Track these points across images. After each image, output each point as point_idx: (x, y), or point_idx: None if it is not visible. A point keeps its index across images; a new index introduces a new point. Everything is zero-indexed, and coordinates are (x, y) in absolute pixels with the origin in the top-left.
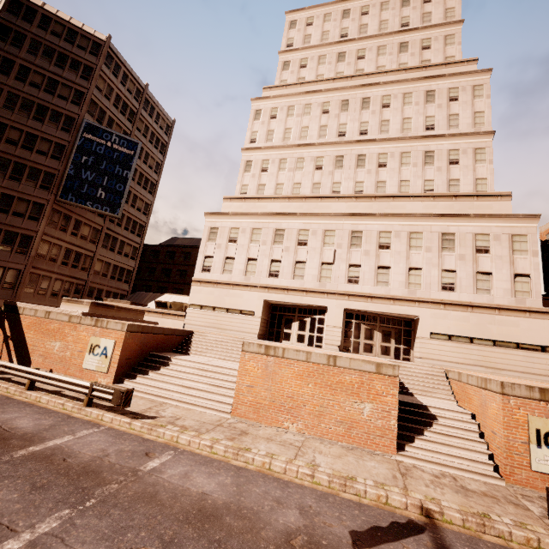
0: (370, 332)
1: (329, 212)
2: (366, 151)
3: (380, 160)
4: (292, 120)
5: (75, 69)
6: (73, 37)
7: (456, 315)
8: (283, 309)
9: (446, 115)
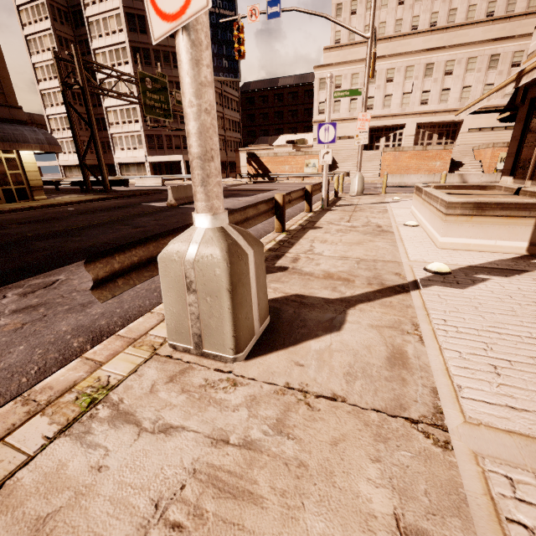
0: (430, 135)
1: (409, 48)
2: None
3: None
4: None
5: None
6: None
7: (487, 115)
8: (374, 131)
9: None
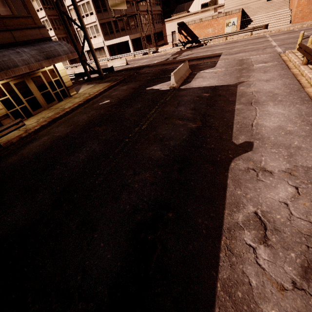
0: None
1: None
2: None
3: None
4: None
5: None
6: None
7: None
8: None
9: None
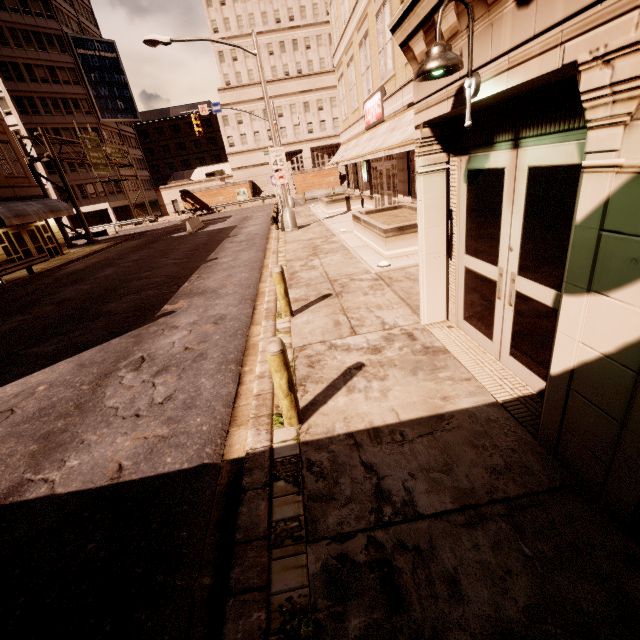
0: (322, 156)
1: (288, 90)
2: (297, 36)
3: (306, 44)
4: (239, 7)
5: None
6: None
7: None
8: None
9: None
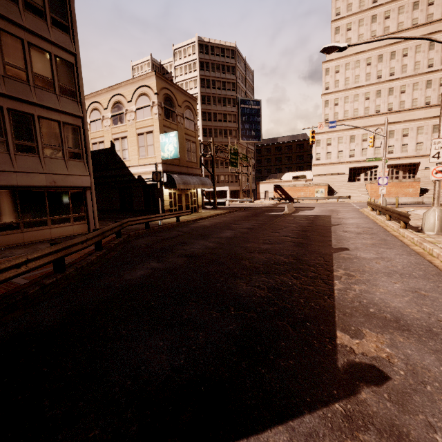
0: (397, 172)
1: (376, 122)
2: (394, 85)
3: (401, 90)
4: (349, 72)
5: (229, 71)
6: (223, 52)
7: None
8: (355, 169)
9: (440, 57)
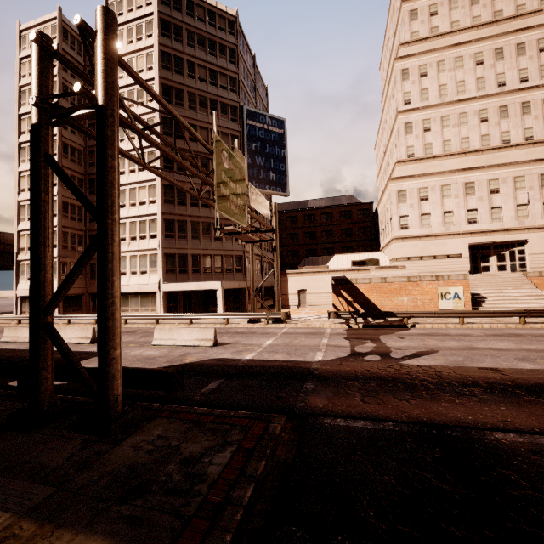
0: None
1: (508, 160)
2: (530, 98)
3: None
4: (445, 76)
5: (224, 55)
6: (213, 19)
7: None
8: (475, 248)
9: None
